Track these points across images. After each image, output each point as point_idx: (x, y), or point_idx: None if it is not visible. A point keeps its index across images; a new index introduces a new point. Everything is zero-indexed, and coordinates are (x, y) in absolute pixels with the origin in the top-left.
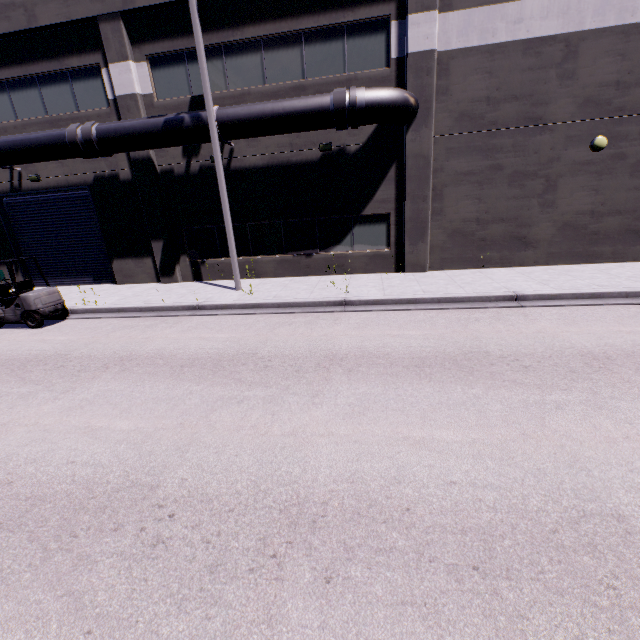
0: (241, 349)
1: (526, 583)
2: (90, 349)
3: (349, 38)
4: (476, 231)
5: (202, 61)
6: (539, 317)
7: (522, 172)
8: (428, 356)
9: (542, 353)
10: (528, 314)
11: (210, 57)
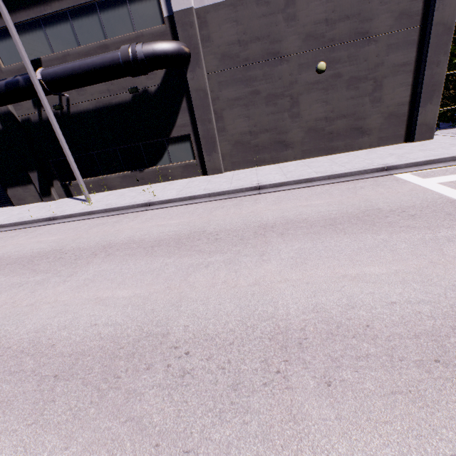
0: (56, 247)
1: (75, 381)
2: None
3: (131, 4)
4: (251, 140)
5: (14, 35)
6: (263, 200)
7: (273, 94)
8: (166, 238)
9: (237, 228)
10: (258, 199)
11: (33, 29)
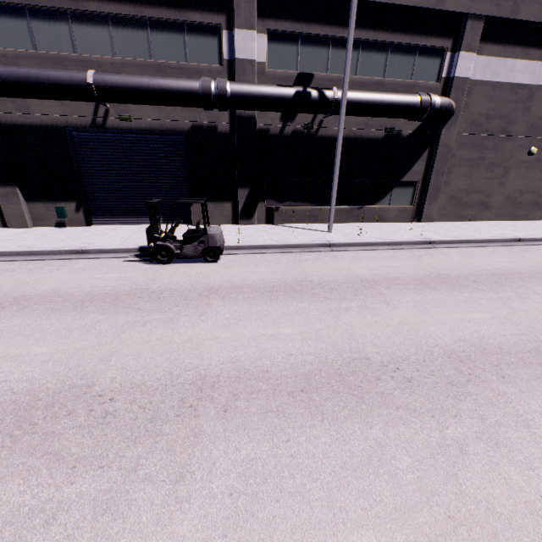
0: (431, 272)
1: None
2: (318, 276)
3: (418, 56)
4: (463, 197)
5: (350, 54)
6: None
7: (494, 163)
8: (541, 272)
9: None
10: (537, 249)
11: (319, 44)
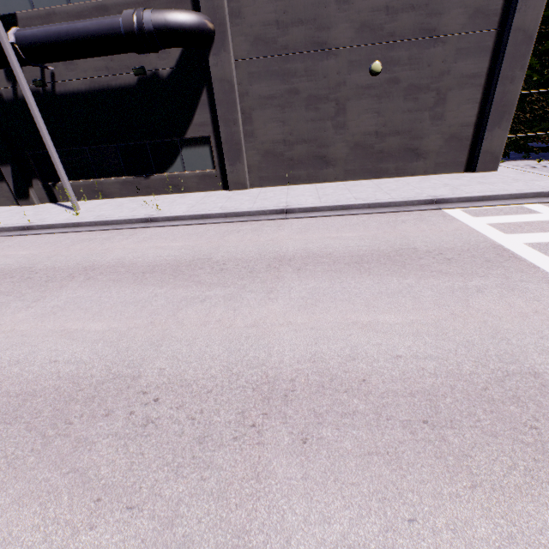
0: (25, 264)
1: (17, 425)
2: None
3: None
4: (285, 152)
5: None
6: (287, 227)
7: (316, 96)
8: (163, 264)
9: (249, 258)
10: (283, 225)
11: None
